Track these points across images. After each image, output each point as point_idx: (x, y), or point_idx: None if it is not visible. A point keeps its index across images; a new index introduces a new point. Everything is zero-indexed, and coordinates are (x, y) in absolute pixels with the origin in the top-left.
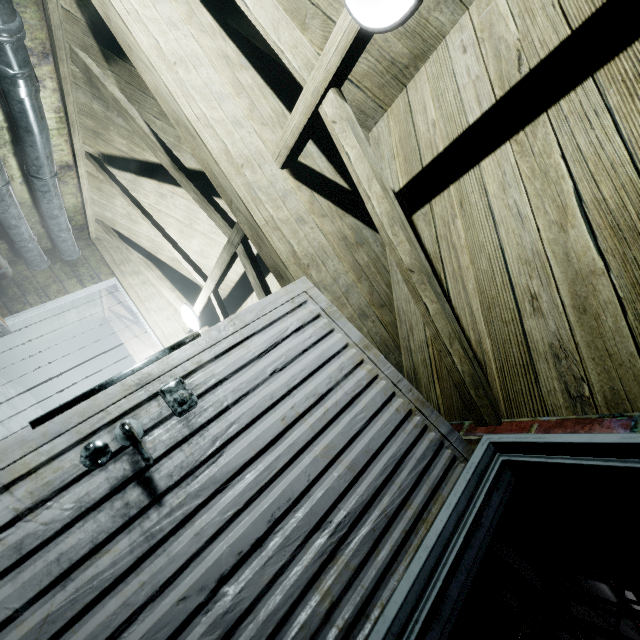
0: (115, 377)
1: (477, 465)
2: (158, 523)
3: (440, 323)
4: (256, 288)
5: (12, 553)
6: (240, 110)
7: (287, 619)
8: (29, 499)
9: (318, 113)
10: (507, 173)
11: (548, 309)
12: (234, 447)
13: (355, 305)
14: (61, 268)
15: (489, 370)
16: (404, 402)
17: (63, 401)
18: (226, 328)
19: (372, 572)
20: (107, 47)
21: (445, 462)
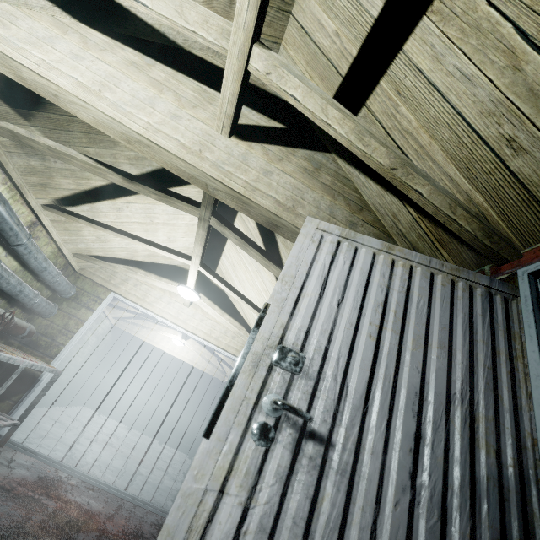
0: (235, 369)
1: (531, 296)
2: (341, 460)
3: (437, 200)
4: (241, 246)
5: (261, 535)
6: (170, 104)
7: (474, 479)
8: (243, 491)
9: (247, 73)
10: (435, 45)
11: (530, 144)
12: (352, 376)
13: (343, 220)
14: (68, 306)
15: (489, 218)
16: (443, 276)
17: (114, 400)
18: (283, 289)
19: (507, 414)
20: (20, 107)
21: (501, 306)
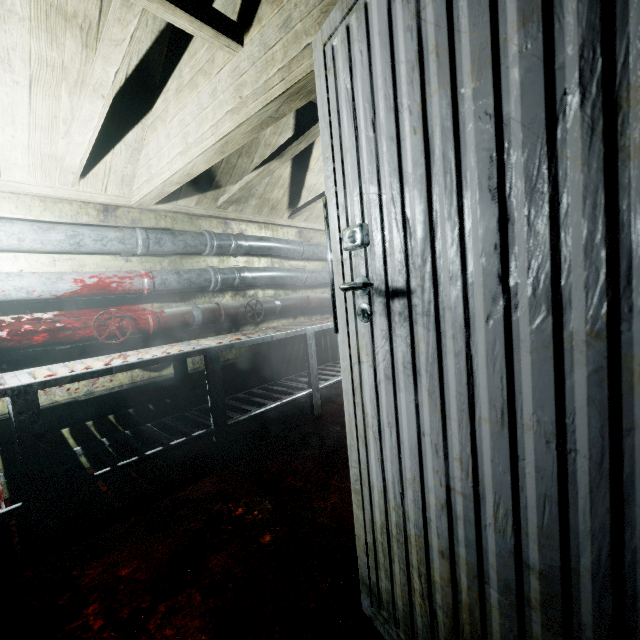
0: (330, 276)
1: None
2: (423, 302)
3: None
4: None
5: (388, 382)
6: (206, 88)
7: (615, 227)
8: (369, 358)
9: None
10: None
11: None
12: (409, 206)
13: None
14: None
15: None
16: None
17: None
18: (328, 169)
19: None
20: (210, 185)
21: None
